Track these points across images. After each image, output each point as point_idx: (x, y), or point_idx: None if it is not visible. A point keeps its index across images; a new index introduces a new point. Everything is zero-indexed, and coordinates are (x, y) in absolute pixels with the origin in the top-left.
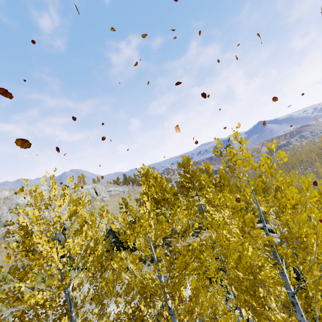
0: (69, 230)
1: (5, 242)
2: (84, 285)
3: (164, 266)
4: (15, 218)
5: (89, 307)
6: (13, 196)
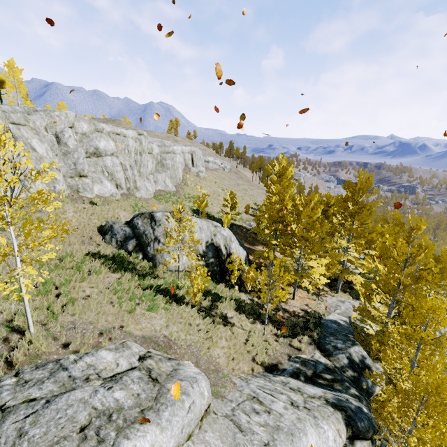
0: (159, 225)
1: (79, 199)
2: (194, 390)
3: (272, 333)
4: (92, 168)
5: (200, 441)
6: (93, 135)
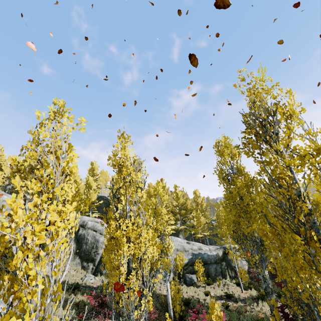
0: None
1: None
2: None
3: None
4: None
5: None
6: None
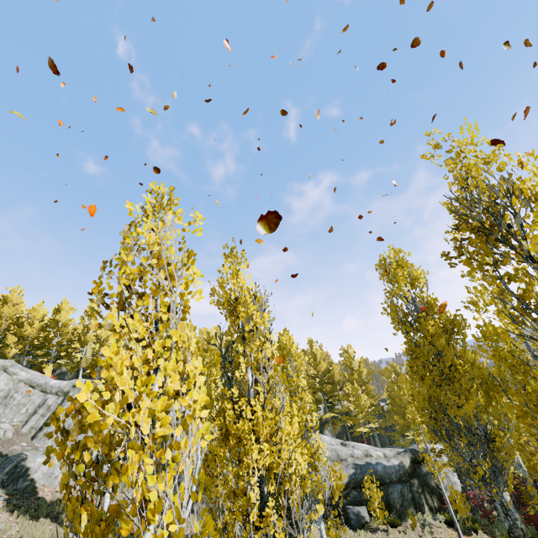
0: None
1: None
2: None
3: None
4: None
5: None
6: None
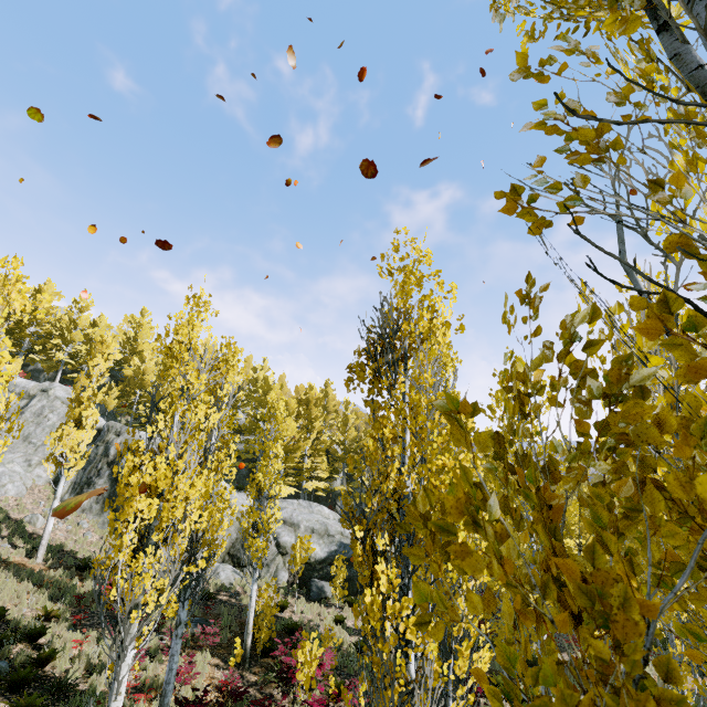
0: None
1: None
2: None
3: None
4: None
5: None
6: None
